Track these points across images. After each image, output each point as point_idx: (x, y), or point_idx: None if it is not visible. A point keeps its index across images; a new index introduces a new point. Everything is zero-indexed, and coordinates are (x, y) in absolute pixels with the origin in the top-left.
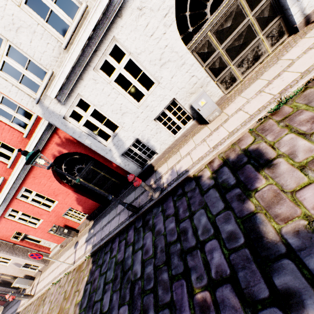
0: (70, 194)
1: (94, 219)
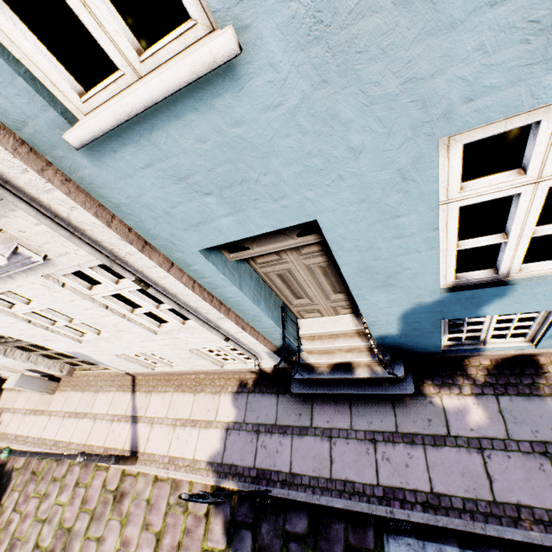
0: None
1: None
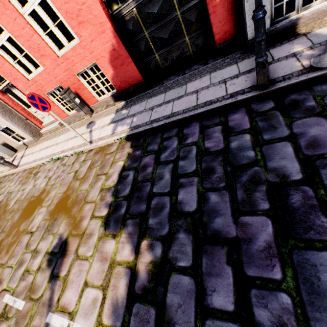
0: (107, 32)
1: (127, 99)
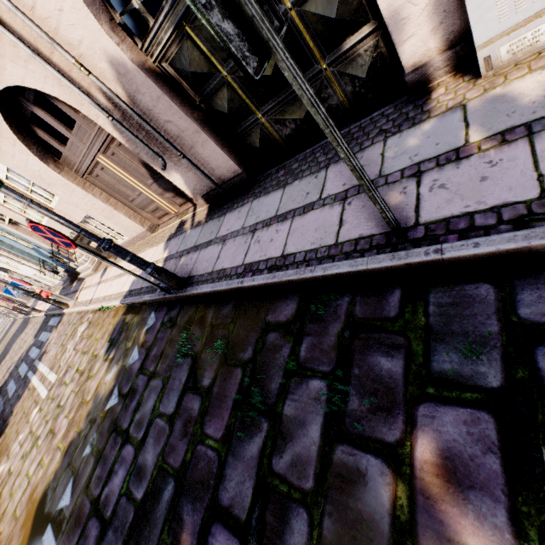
0: None
1: None
